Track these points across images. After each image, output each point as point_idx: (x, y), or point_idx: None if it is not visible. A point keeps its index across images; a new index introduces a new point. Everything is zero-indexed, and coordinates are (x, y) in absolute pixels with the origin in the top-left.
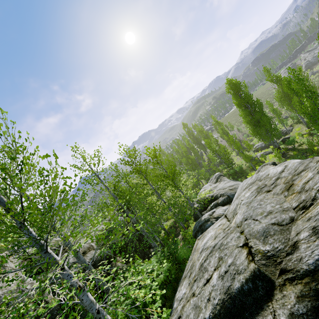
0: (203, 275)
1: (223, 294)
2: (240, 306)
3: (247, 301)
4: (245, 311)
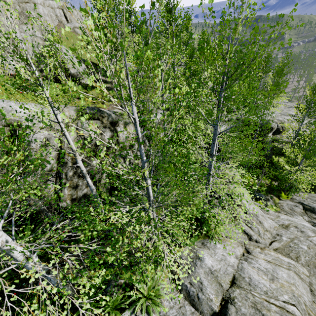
0: (314, 201)
1: (312, 207)
2: (312, 210)
3: (314, 211)
4: (312, 211)
